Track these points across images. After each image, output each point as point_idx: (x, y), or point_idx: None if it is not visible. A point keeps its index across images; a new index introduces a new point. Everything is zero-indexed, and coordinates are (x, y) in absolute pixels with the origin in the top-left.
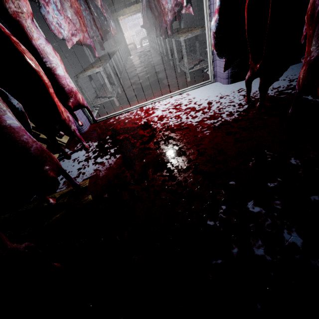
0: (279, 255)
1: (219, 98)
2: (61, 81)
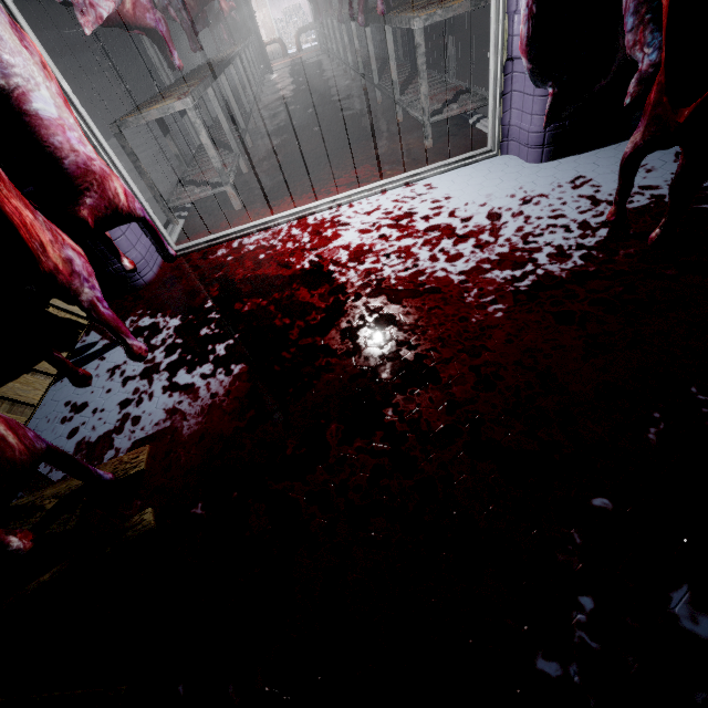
0: None
1: (519, 202)
2: (47, 137)
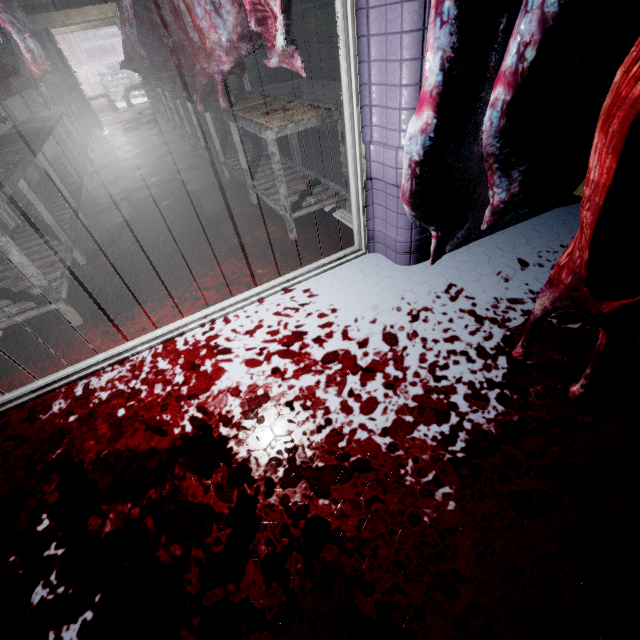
0: None
1: (408, 318)
2: None
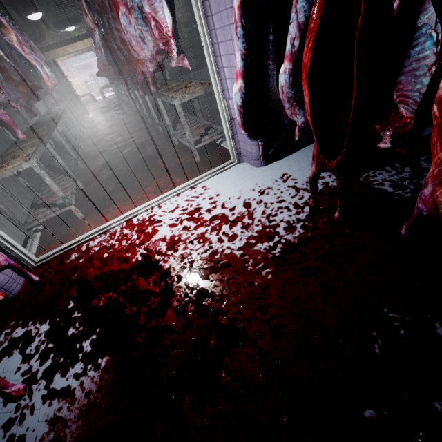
0: None
1: (258, 194)
2: None
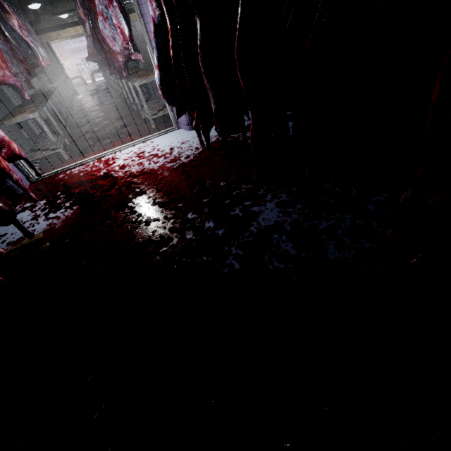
0: (200, 234)
1: (180, 144)
2: None
